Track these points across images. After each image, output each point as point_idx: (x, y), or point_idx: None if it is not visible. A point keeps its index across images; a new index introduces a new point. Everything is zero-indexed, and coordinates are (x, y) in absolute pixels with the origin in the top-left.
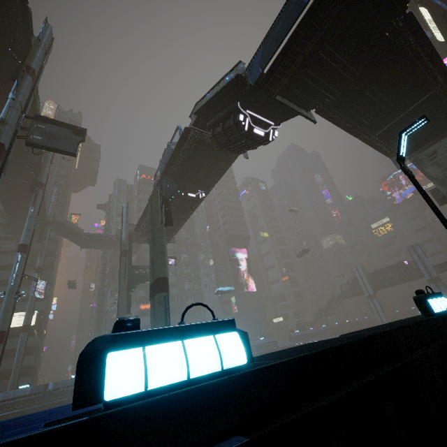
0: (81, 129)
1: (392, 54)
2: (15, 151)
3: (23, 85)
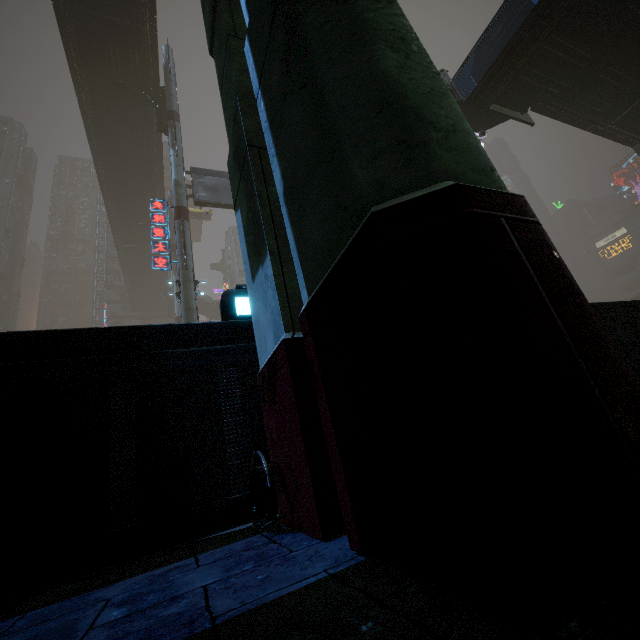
0: None
1: (637, 25)
2: (140, 211)
3: (177, 136)
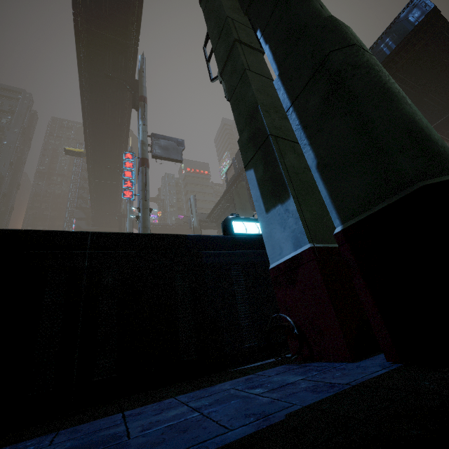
0: (180, 140)
1: (448, 71)
2: (109, 158)
3: (145, 112)
